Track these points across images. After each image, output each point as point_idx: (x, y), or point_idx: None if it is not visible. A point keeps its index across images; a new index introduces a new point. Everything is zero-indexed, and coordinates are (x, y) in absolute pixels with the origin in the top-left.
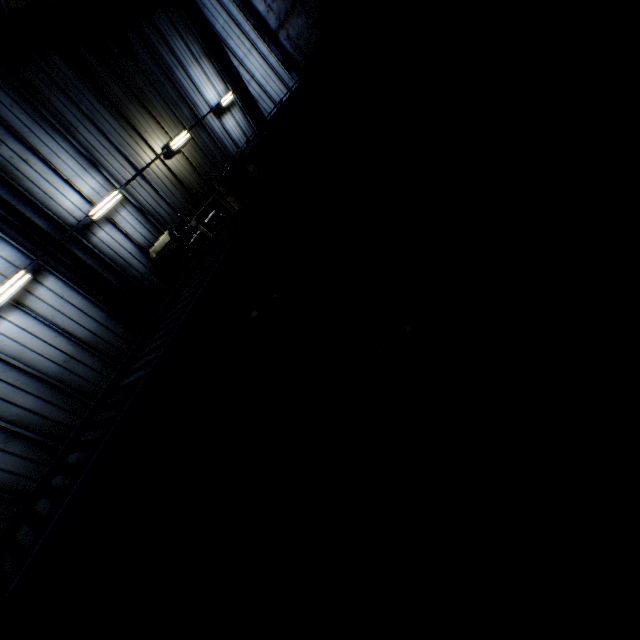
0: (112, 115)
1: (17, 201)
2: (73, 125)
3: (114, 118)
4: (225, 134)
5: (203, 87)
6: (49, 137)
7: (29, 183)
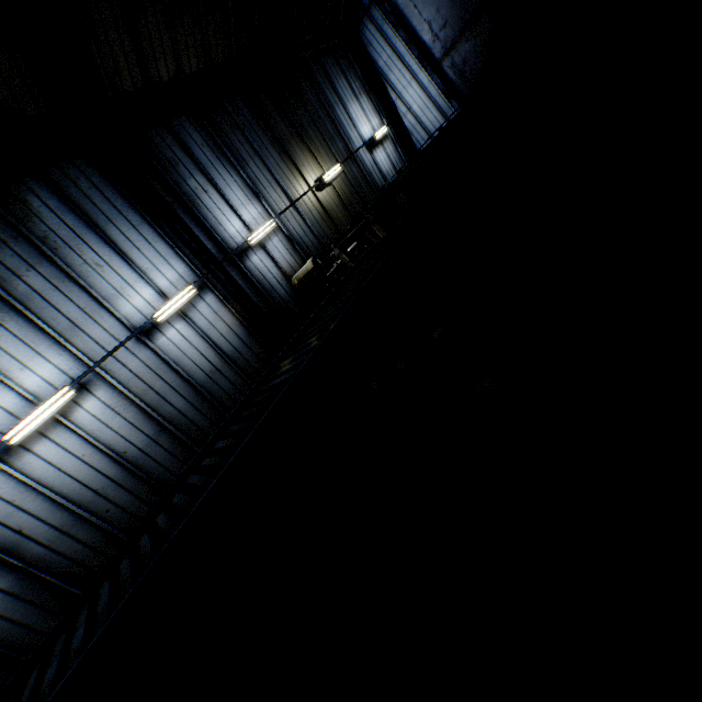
0: (276, 151)
1: (194, 226)
2: (244, 160)
3: (278, 153)
4: (375, 167)
5: (359, 122)
6: (225, 171)
7: (205, 210)
